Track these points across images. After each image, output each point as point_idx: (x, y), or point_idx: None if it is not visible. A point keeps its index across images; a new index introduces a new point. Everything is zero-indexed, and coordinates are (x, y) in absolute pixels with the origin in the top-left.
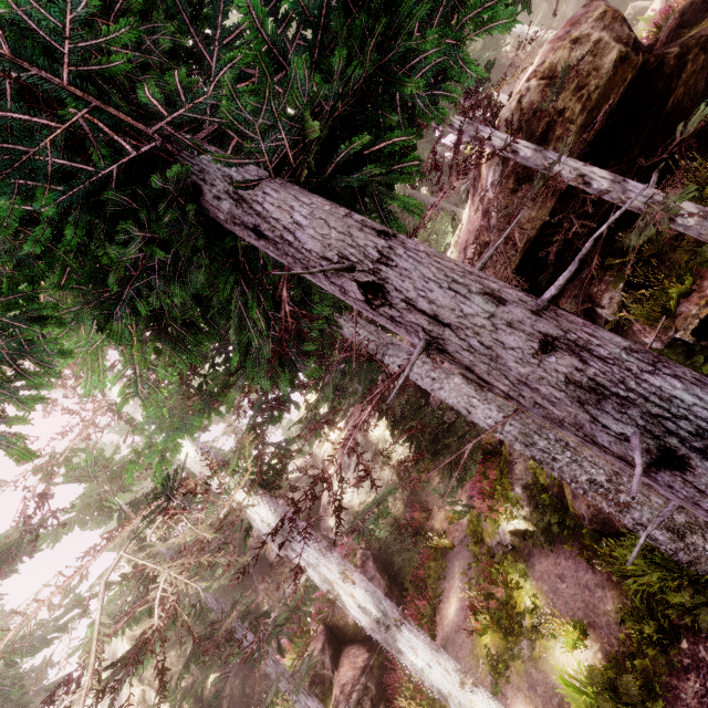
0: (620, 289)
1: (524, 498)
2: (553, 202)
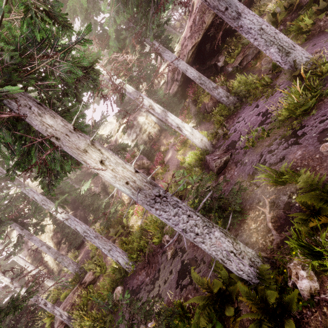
0: (225, 56)
1: (193, 118)
2: (213, 18)
